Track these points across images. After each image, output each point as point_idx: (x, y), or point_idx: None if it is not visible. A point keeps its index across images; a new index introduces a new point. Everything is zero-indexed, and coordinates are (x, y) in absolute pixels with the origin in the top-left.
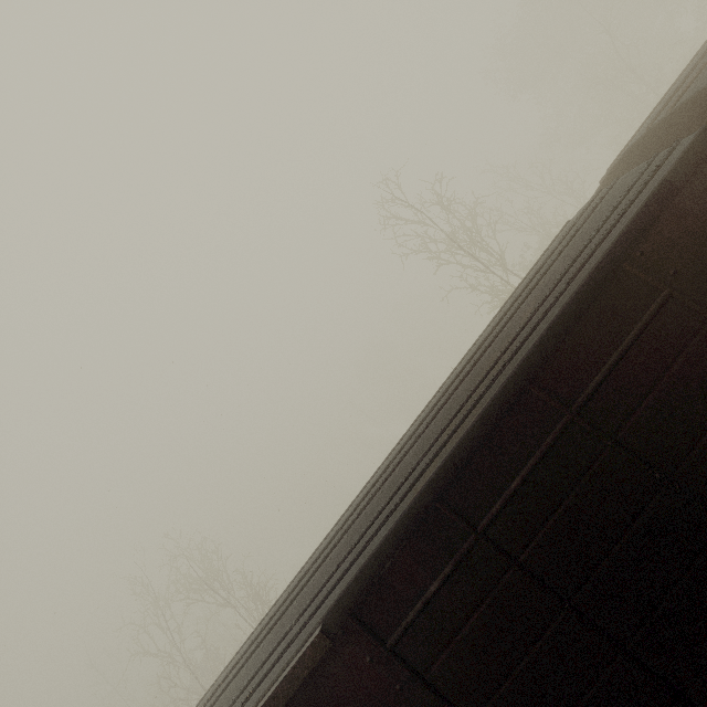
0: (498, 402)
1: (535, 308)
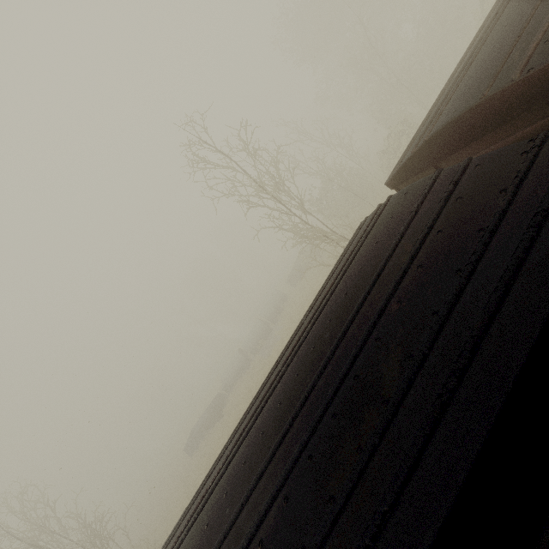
0: None
1: (410, 375)
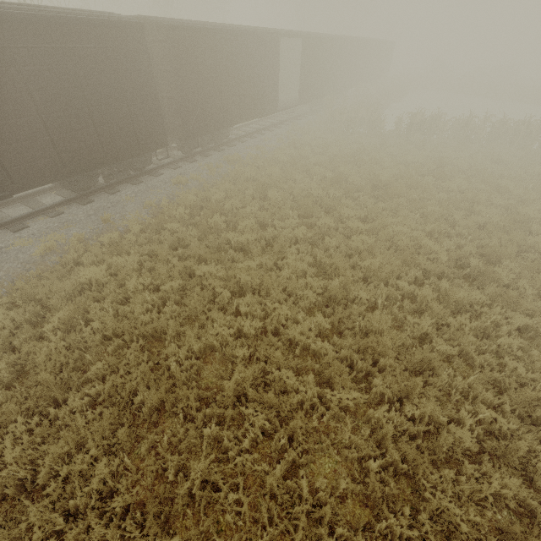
0: (44, 18)
1: (72, 12)
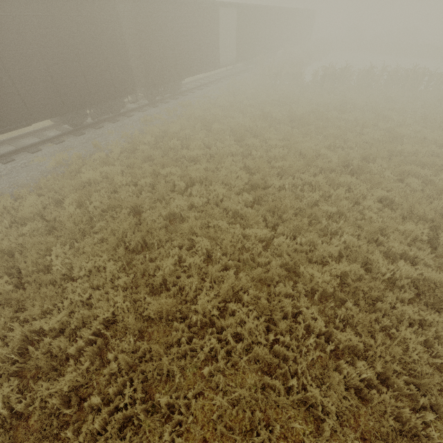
0: None
1: None
